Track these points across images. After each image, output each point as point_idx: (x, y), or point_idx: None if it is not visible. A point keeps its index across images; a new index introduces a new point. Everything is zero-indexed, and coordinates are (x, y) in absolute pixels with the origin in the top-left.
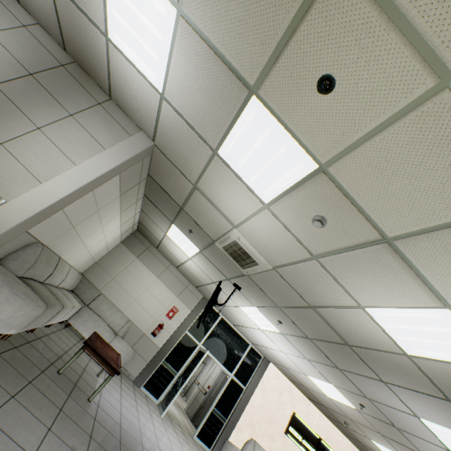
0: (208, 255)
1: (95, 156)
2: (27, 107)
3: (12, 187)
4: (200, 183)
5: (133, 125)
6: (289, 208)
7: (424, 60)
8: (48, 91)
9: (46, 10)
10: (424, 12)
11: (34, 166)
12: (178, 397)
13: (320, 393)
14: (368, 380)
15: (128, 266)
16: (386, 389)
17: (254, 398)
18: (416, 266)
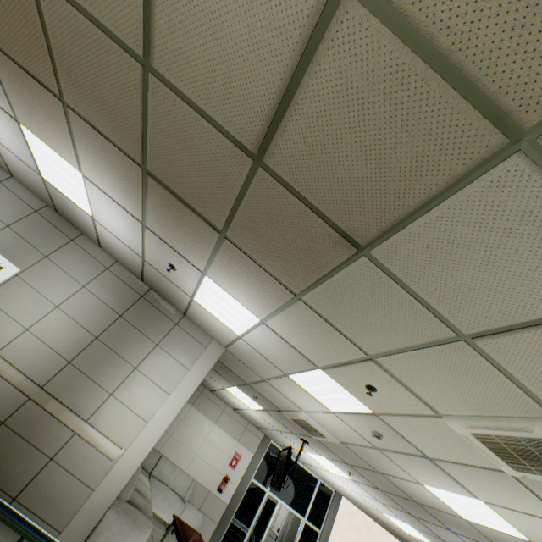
0: (274, 414)
1: (182, 379)
2: (124, 350)
3: (126, 434)
4: (270, 380)
5: (206, 335)
6: (352, 420)
7: (426, 404)
8: (136, 327)
9: (130, 263)
10: (420, 392)
11: (139, 407)
12: None
13: (398, 528)
14: (440, 527)
15: (184, 416)
16: (456, 536)
17: (331, 541)
18: (451, 474)
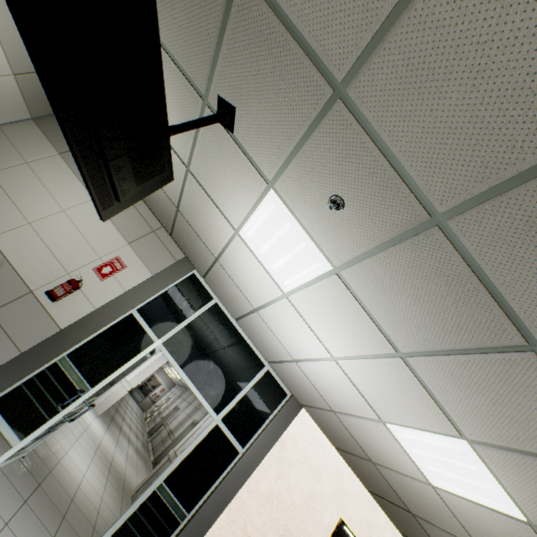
0: None
1: None
2: None
3: None
4: None
5: None
6: None
7: None
8: None
9: None
10: None
11: None
12: (140, 471)
13: (410, 477)
14: None
15: (35, 162)
16: None
17: (258, 476)
18: None
